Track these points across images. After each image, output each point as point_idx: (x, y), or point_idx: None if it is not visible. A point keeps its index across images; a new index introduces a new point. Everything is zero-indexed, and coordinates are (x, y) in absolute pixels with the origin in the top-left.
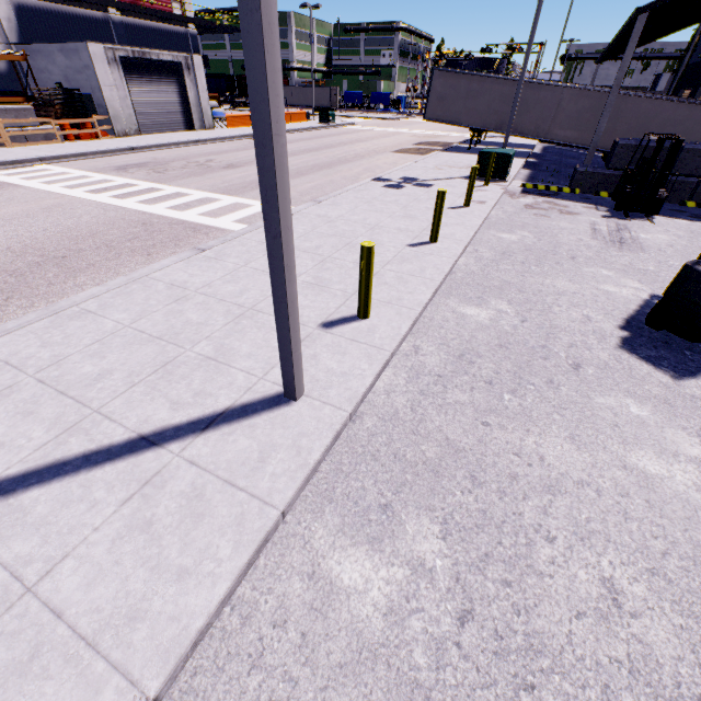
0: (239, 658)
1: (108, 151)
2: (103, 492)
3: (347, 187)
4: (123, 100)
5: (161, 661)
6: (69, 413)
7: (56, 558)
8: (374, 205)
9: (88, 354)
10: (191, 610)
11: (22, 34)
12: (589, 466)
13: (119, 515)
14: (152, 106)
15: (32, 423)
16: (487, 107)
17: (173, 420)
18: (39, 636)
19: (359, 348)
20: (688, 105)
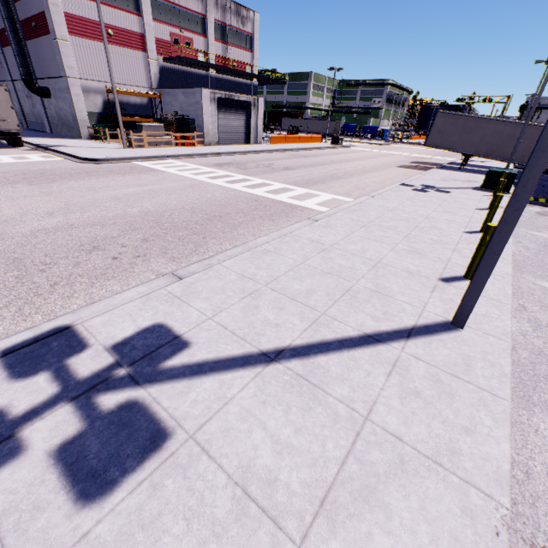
0: (542, 500)
1: (205, 154)
2: (368, 366)
3: (386, 188)
4: (213, 123)
5: (497, 485)
6: (306, 312)
7: (368, 402)
8: (415, 202)
9: (290, 277)
10: (493, 456)
11: (160, 83)
12: None
13: (391, 383)
14: (228, 128)
15: (287, 315)
16: (480, 139)
17: (380, 327)
18: (396, 449)
19: (483, 299)
20: None
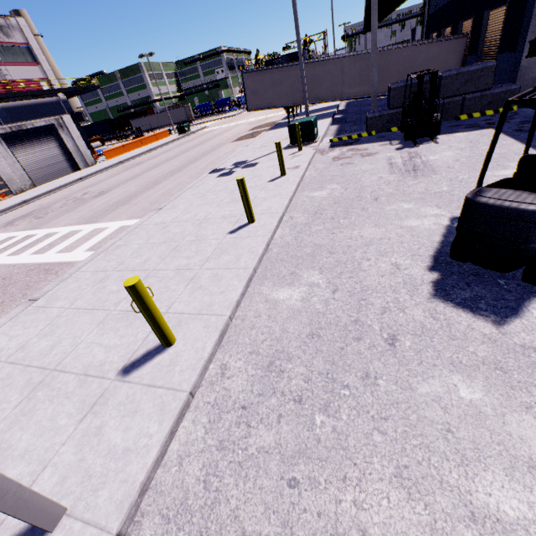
0: None
1: (4, 210)
2: None
3: (187, 187)
4: (12, 165)
5: None
6: None
7: None
8: (206, 198)
9: None
10: None
11: None
12: (427, 531)
13: None
14: (39, 163)
15: None
16: (291, 89)
17: None
18: None
19: (154, 397)
20: (437, 43)
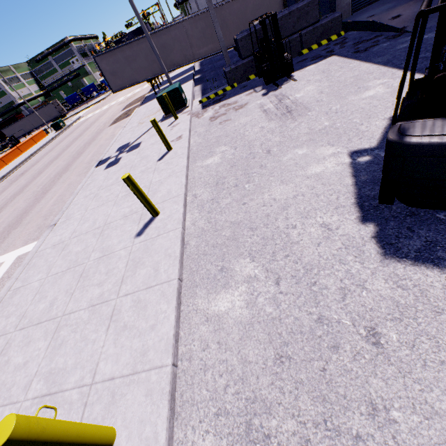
0: None
1: None
2: None
3: (77, 189)
4: None
5: None
6: None
7: None
8: (100, 197)
9: None
10: None
11: None
12: None
13: None
14: None
15: None
16: (147, 62)
17: None
18: None
19: None
20: None
